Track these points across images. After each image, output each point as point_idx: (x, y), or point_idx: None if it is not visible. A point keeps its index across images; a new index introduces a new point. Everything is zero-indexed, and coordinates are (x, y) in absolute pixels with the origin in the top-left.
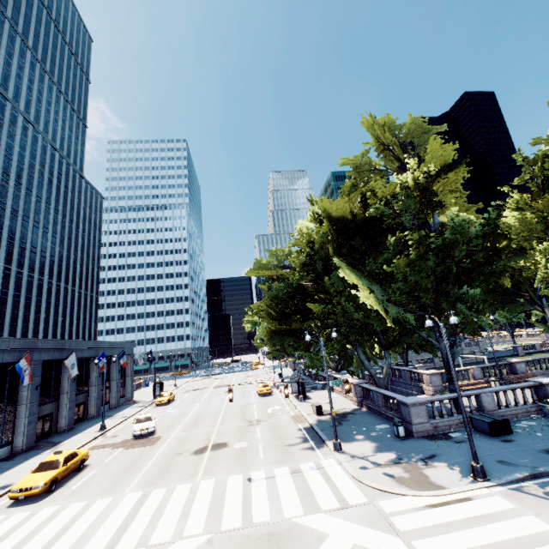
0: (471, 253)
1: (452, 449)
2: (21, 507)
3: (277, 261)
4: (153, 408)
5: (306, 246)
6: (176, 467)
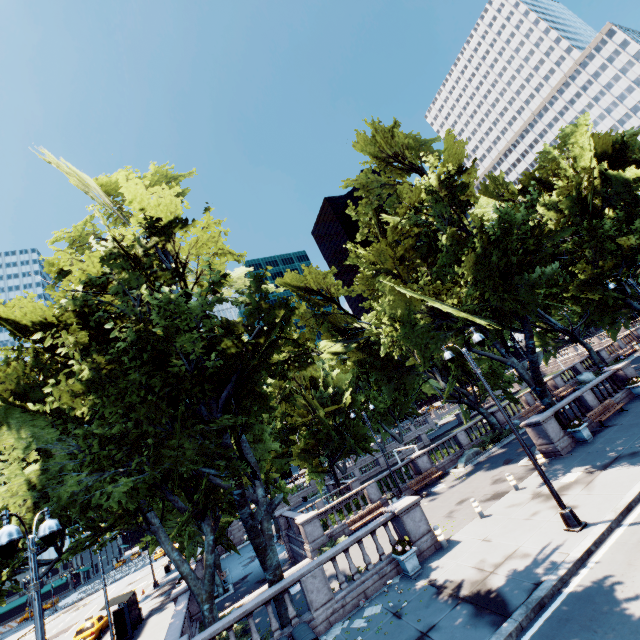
0: (212, 342)
1: None
2: None
3: None
4: None
5: None
6: None
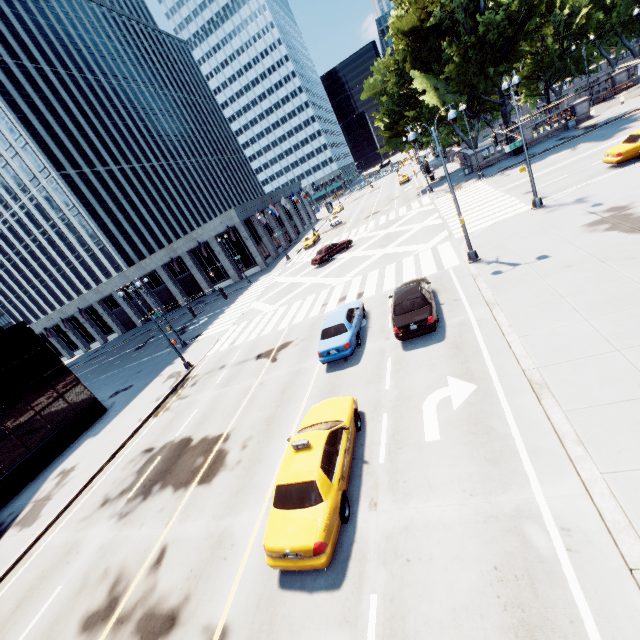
0: (502, 32)
1: (484, 171)
2: (309, 249)
3: (381, 74)
4: None
5: (394, 65)
6: (358, 224)
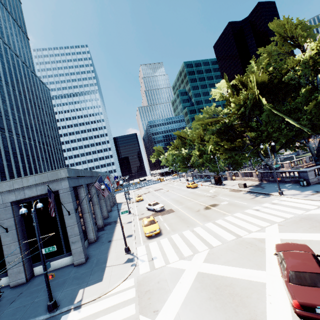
0: None
1: None
2: (156, 238)
3: (208, 114)
4: (137, 203)
5: (241, 101)
6: (207, 214)
